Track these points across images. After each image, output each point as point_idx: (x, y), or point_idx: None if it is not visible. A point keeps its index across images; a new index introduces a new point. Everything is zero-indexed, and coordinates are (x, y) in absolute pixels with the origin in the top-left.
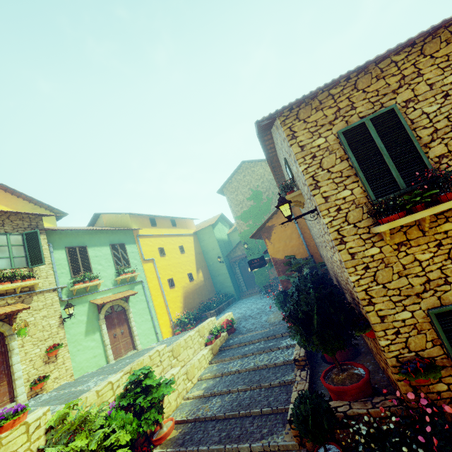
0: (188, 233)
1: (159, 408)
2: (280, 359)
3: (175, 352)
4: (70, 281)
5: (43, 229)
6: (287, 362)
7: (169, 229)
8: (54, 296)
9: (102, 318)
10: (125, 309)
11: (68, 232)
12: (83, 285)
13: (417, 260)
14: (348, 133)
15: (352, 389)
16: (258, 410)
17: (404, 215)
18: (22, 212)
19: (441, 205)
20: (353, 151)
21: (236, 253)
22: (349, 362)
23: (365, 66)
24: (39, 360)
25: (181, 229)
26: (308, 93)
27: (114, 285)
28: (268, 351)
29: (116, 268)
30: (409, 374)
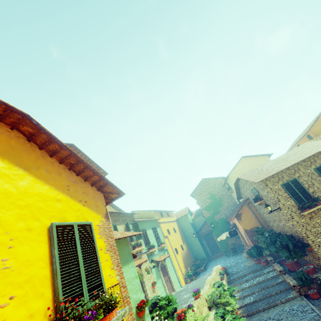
0: (174, 220)
1: (234, 296)
2: (268, 276)
3: (215, 280)
4: (145, 248)
5: (135, 221)
6: (273, 277)
7: (167, 218)
8: (146, 256)
9: (160, 270)
10: (164, 266)
11: (138, 222)
12: (152, 250)
13: (317, 222)
14: (284, 185)
15: (310, 270)
16: (274, 292)
17: (309, 209)
18: (132, 213)
19: (318, 206)
20: (287, 190)
21: (202, 231)
22: (304, 264)
23: (285, 168)
24: (151, 290)
25: (171, 218)
26: (271, 175)
27: (158, 251)
28: (259, 276)
29: (157, 241)
30: None
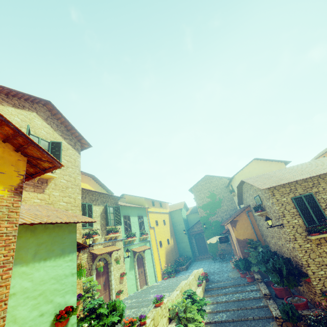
0: (166, 212)
1: (204, 310)
2: (250, 296)
3: (190, 286)
4: (124, 235)
5: (119, 205)
6: (256, 298)
7: (159, 209)
8: (121, 243)
9: (136, 261)
10: (142, 257)
11: (123, 206)
12: (131, 239)
13: (324, 251)
14: (295, 199)
15: (301, 304)
16: (251, 317)
17: (319, 234)
18: (116, 196)
19: None
20: (298, 206)
21: (193, 229)
22: (295, 295)
23: (302, 179)
24: (118, 280)
25: (163, 209)
26: (282, 184)
27: (139, 241)
28: (240, 292)
29: (140, 230)
30: (326, 296)
